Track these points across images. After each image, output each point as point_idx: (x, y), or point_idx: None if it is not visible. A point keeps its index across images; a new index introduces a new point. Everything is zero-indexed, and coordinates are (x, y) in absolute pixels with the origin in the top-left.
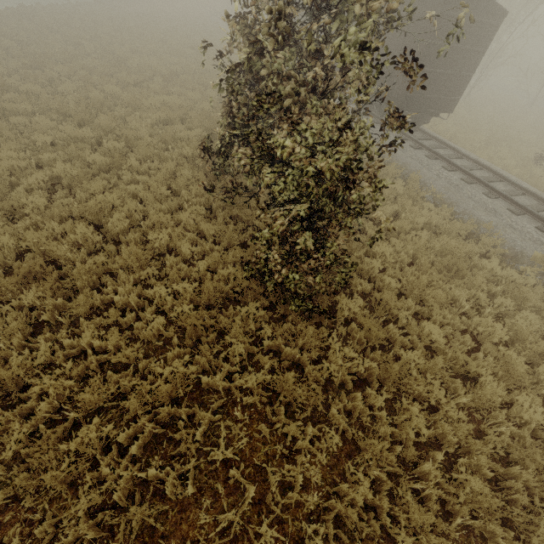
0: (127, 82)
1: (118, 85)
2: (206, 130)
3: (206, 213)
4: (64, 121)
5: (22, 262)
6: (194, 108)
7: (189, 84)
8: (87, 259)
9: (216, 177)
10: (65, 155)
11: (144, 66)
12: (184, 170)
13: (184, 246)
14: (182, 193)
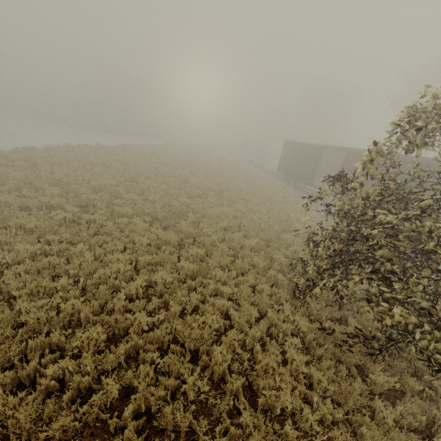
0: (192, 194)
1: (186, 196)
2: (259, 238)
3: (297, 344)
4: (152, 222)
5: (114, 411)
6: (243, 217)
7: (233, 198)
8: (193, 422)
9: (291, 294)
10: (158, 257)
11: (201, 184)
12: (260, 282)
13: (309, 414)
14: (268, 313)
